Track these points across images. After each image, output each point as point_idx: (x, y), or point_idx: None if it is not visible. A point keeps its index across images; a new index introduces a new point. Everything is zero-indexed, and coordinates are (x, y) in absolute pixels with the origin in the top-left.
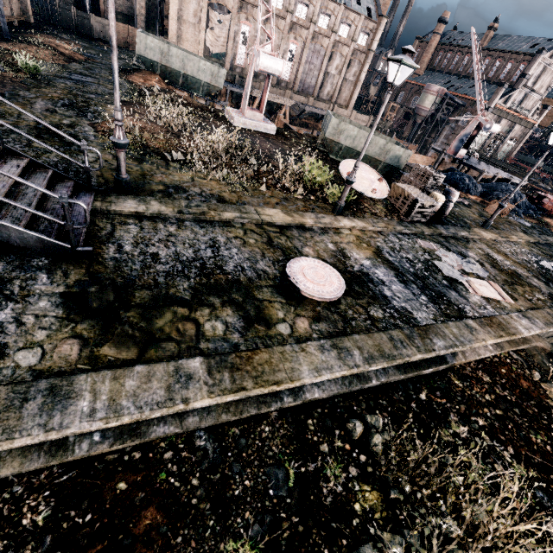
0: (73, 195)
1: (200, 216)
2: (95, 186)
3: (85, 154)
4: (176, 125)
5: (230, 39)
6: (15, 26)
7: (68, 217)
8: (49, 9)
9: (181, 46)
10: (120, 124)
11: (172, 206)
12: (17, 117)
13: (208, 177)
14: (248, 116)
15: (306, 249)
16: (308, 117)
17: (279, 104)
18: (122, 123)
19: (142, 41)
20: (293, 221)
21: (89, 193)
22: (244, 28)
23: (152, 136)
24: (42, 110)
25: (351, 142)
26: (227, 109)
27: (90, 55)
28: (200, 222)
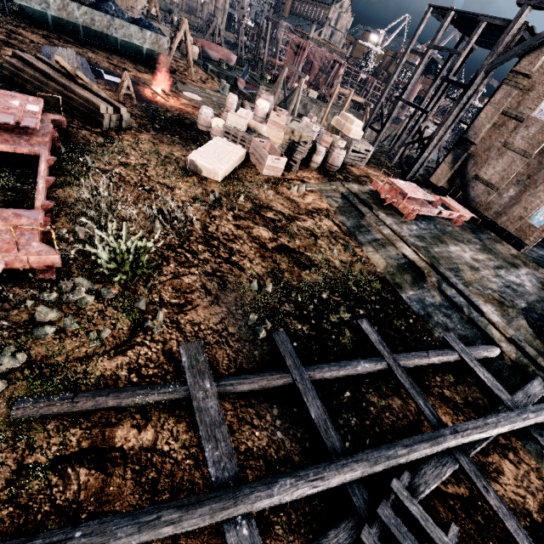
0: None
1: None
2: None
3: None
4: None
5: None
6: None
7: None
8: None
9: None
10: None
11: None
12: None
13: None
14: None
15: None
16: None
17: None
18: None
19: None
20: None
21: None
22: None
23: None
24: None
25: None
26: None
27: None
28: None
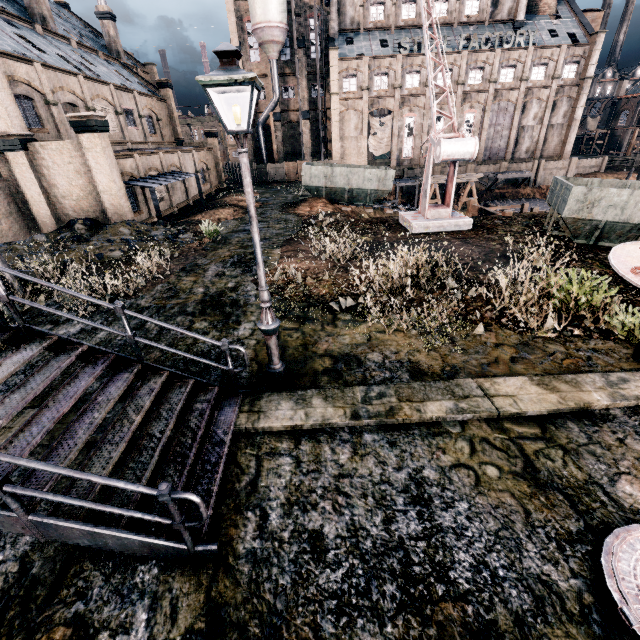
0: (215, 409)
1: (387, 419)
2: (245, 379)
3: (227, 354)
4: (343, 256)
5: (393, 136)
6: (213, 195)
7: (175, 515)
8: (238, 172)
9: (344, 161)
10: (267, 306)
11: (342, 403)
12: (189, 292)
13: (390, 327)
14: (430, 216)
15: (623, 485)
16: (502, 186)
17: (460, 182)
18: (269, 304)
19: (307, 173)
20: (562, 404)
21: (234, 399)
22: (408, 120)
23: (316, 278)
24: (212, 276)
25: (616, 213)
26: (402, 215)
27: (264, 200)
28: (387, 431)
